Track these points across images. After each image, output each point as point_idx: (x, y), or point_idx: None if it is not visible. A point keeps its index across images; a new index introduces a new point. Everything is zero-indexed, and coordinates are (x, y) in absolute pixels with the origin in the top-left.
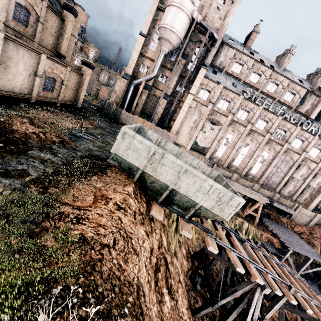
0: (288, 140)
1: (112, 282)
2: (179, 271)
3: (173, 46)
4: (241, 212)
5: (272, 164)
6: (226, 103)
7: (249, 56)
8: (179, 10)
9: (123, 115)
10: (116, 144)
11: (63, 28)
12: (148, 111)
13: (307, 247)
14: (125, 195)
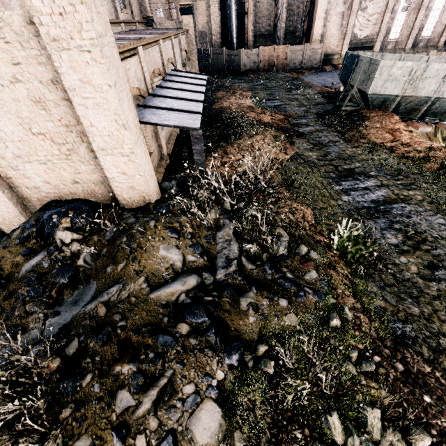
0: None
1: None
2: None
3: None
4: None
5: None
6: None
7: None
8: None
9: (244, 58)
10: (373, 84)
11: None
12: (262, 28)
13: None
14: (401, 123)
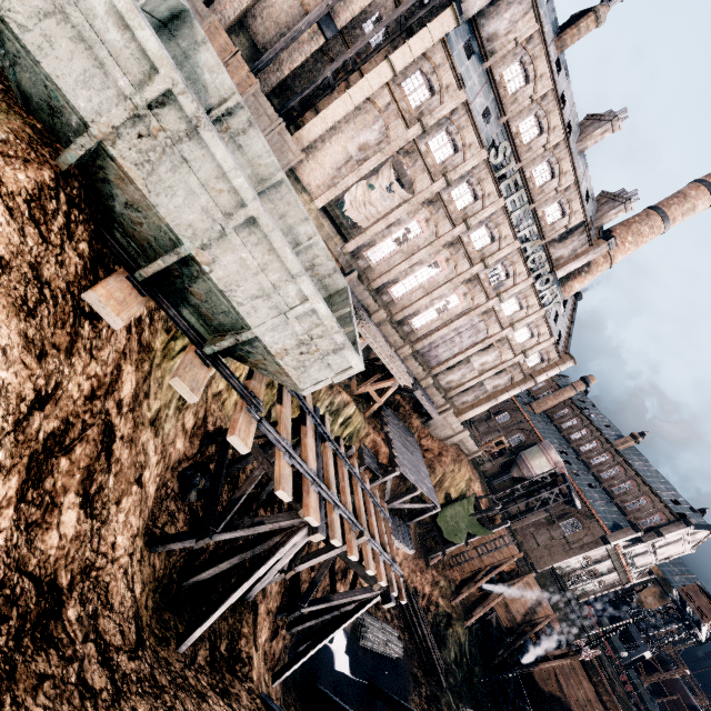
0: (502, 294)
1: None
2: (149, 459)
3: None
4: (355, 384)
5: (453, 323)
6: (450, 147)
7: (551, 68)
8: None
9: None
10: None
11: None
12: (262, 35)
13: (424, 472)
14: None
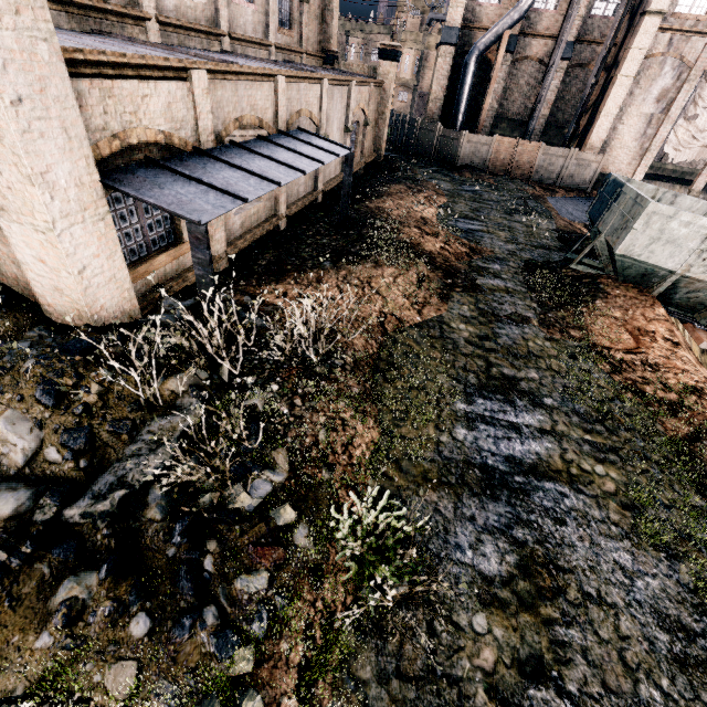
0: None
1: None
2: None
3: None
4: None
5: None
6: None
7: None
8: None
9: (465, 145)
10: (629, 239)
11: None
12: (511, 109)
13: None
14: (664, 322)
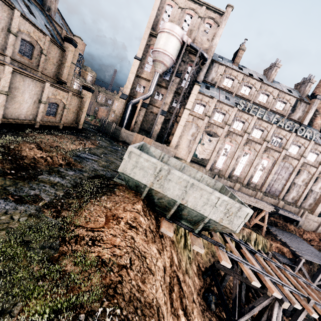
0: (285, 147)
1: (133, 304)
2: (192, 289)
3: (167, 67)
4: (247, 222)
5: (272, 171)
6: (222, 115)
7: (238, 71)
8: (170, 35)
9: (123, 133)
10: (123, 164)
11: (64, 57)
12: (147, 127)
13: (319, 254)
14: (135, 213)
